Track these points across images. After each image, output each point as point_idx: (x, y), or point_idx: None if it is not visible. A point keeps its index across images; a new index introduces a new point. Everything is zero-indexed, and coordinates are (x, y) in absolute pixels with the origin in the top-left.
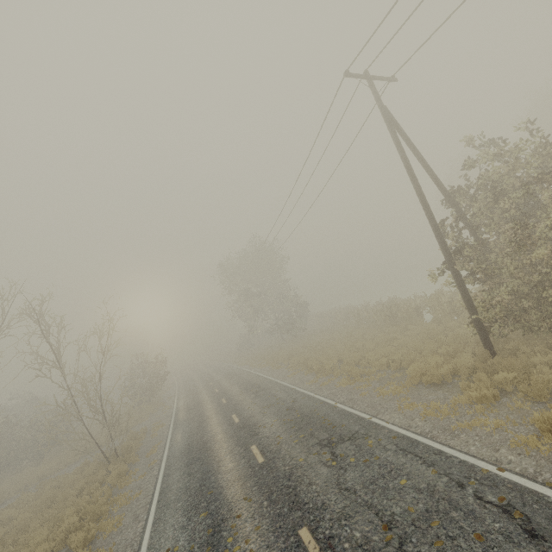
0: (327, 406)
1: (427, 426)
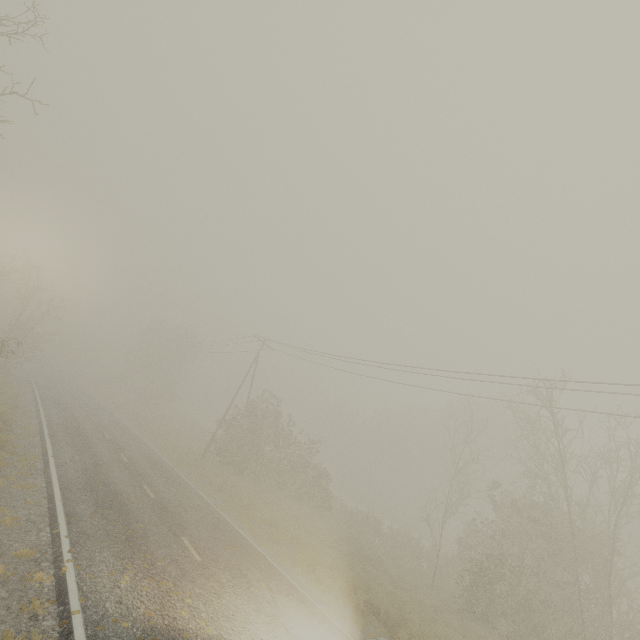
0: (133, 431)
1: (158, 450)
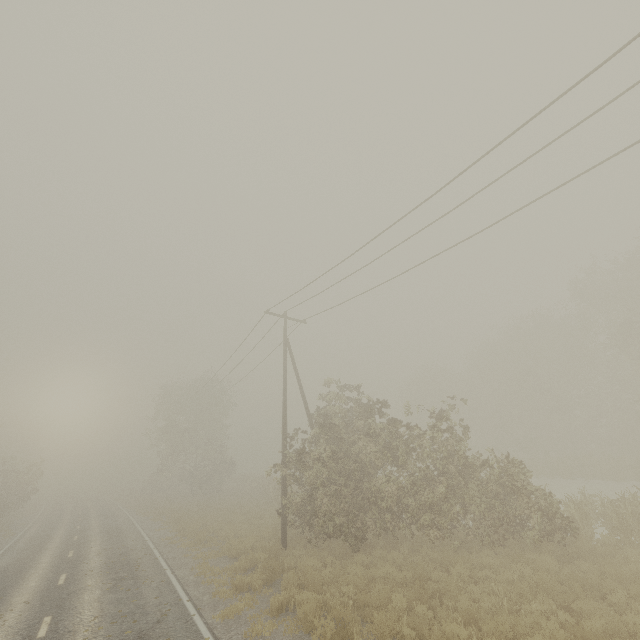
0: (151, 557)
1: (192, 580)
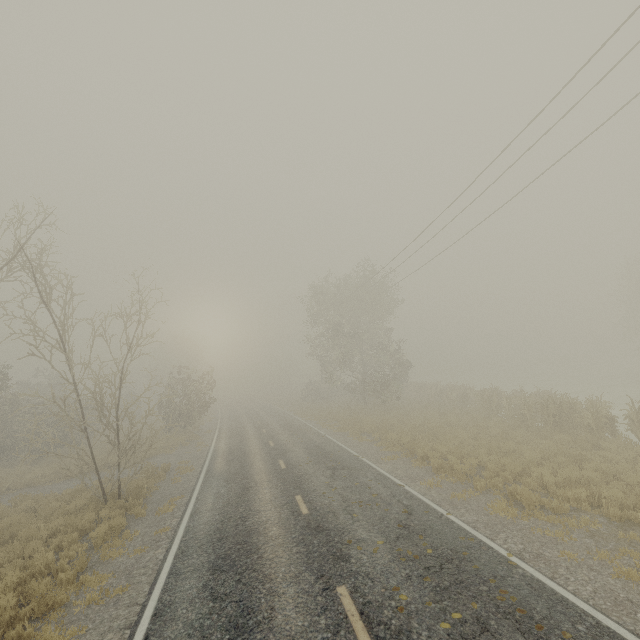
0: (489, 553)
1: None
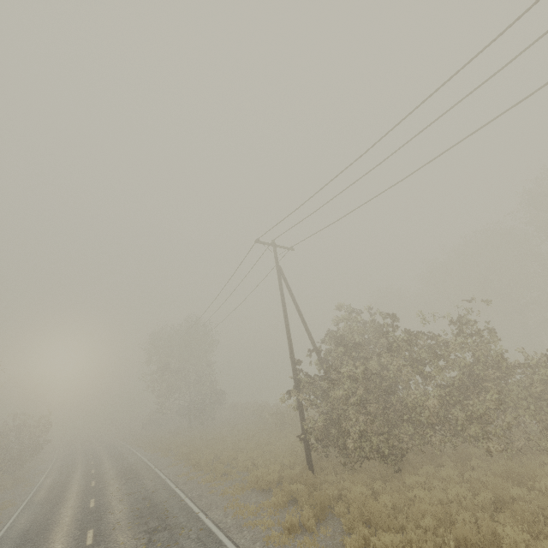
0: (176, 499)
1: (231, 523)
